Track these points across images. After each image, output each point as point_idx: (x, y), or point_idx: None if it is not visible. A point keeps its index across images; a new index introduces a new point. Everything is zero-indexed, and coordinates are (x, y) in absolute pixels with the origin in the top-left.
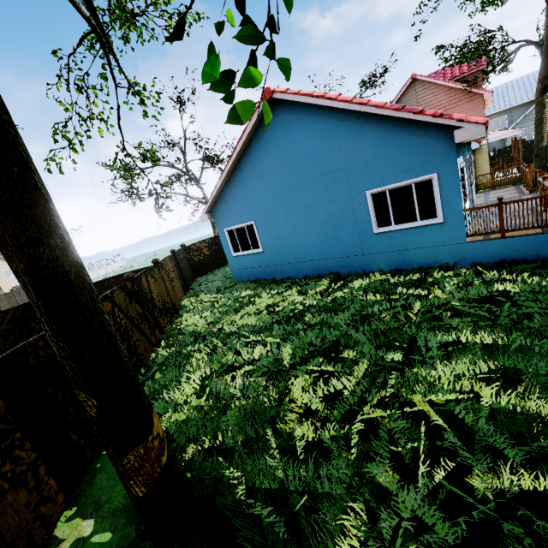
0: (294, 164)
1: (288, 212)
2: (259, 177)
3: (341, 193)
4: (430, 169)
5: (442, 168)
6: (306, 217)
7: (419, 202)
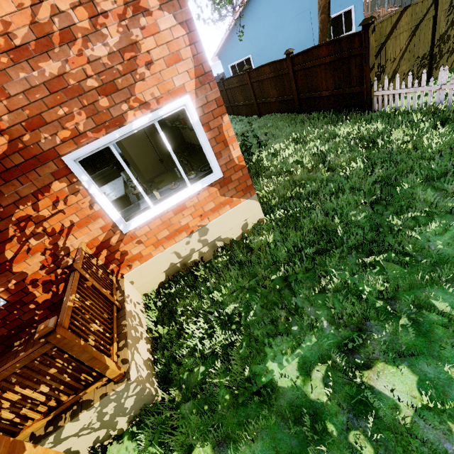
0: (280, 10)
1: (274, 44)
2: (256, 22)
3: (306, 25)
4: (351, 3)
5: (356, 2)
6: (285, 44)
7: (345, 23)
